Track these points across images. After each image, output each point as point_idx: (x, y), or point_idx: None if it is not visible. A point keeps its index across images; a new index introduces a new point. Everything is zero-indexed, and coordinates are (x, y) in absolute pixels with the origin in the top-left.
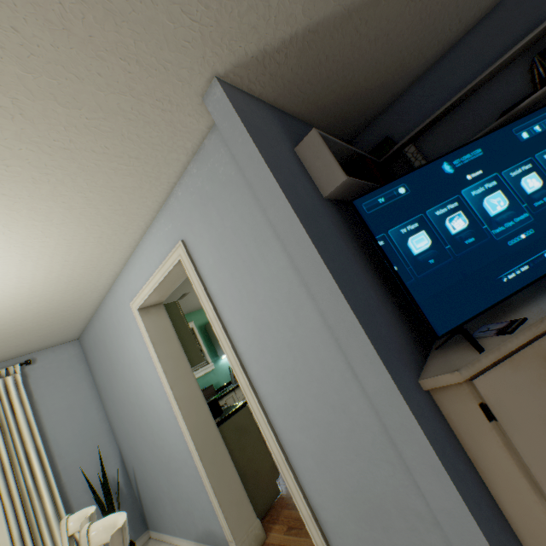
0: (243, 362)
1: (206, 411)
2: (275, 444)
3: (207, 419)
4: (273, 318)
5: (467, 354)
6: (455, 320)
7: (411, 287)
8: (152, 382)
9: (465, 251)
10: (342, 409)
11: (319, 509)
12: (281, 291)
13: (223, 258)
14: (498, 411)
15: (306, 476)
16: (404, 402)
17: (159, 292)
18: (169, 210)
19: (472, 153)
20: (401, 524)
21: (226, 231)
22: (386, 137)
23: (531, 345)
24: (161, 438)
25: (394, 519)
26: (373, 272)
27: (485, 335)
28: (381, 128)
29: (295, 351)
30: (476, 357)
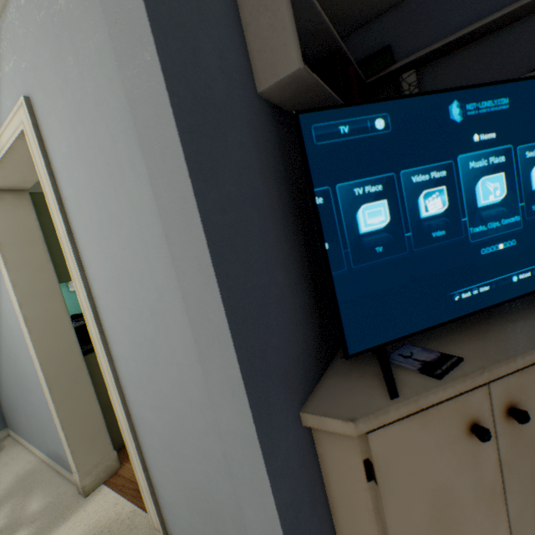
0: (98, 307)
1: (72, 338)
2: (121, 412)
3: (71, 347)
4: (137, 266)
5: (375, 391)
6: (378, 337)
7: (339, 279)
8: (2, 290)
9: (427, 246)
10: (200, 408)
11: (158, 485)
12: (152, 230)
13: (81, 148)
14: (383, 474)
15: (151, 453)
16: (263, 461)
17: (11, 173)
18: (9, 31)
19: (496, 100)
20: (234, 534)
21: (87, 101)
22: (388, 46)
23: (455, 399)
24: (15, 354)
25: (228, 527)
26: (296, 240)
27: (405, 366)
28: (386, 32)
29: (158, 320)
30: (385, 407)
